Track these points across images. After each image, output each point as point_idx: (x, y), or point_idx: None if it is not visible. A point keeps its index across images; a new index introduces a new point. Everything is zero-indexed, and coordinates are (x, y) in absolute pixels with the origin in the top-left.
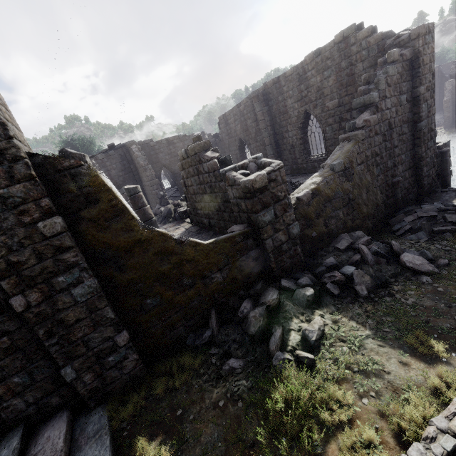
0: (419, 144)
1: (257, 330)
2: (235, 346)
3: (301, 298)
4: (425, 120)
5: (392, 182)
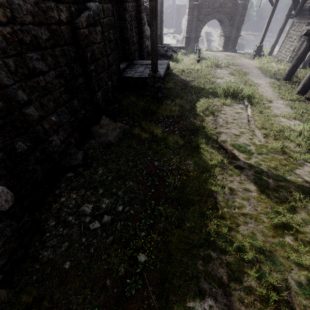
0: (161, 23)
1: (164, 52)
2: (160, 58)
3: (165, 50)
4: (163, 14)
5: (158, 34)
